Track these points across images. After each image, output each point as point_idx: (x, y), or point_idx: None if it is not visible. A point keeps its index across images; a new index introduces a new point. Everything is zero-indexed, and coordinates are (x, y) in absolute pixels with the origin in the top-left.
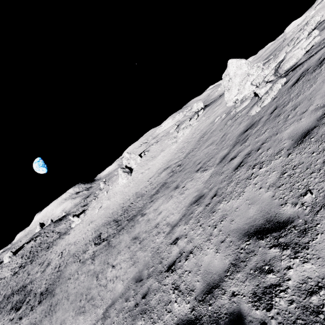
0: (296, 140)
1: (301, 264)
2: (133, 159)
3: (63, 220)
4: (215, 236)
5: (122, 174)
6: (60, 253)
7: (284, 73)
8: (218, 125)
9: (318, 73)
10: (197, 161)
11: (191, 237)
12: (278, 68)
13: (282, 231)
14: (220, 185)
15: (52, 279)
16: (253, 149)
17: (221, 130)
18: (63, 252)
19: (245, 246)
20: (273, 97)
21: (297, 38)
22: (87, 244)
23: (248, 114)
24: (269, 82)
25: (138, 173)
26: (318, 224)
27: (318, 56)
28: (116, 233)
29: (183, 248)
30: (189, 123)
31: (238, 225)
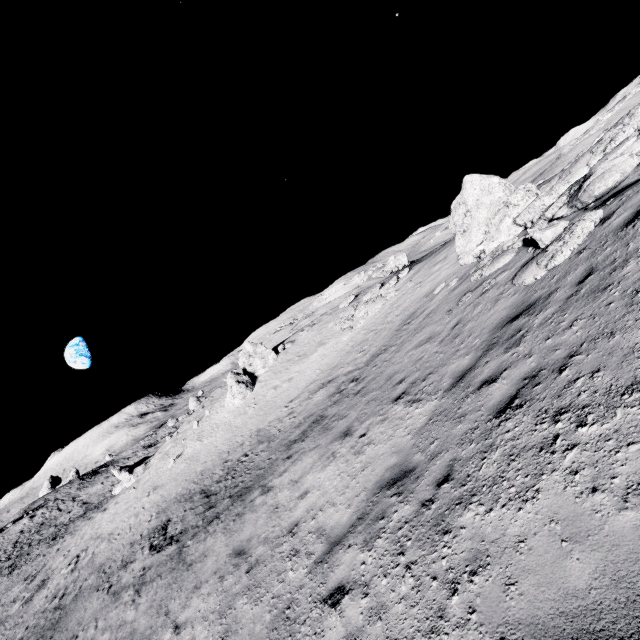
0: None
1: None
2: (261, 356)
3: (100, 474)
4: (456, 627)
5: (233, 387)
6: (75, 557)
7: (592, 202)
8: (441, 300)
9: None
10: (397, 375)
11: (380, 601)
12: (578, 192)
13: None
14: (459, 450)
15: (38, 629)
16: (544, 366)
17: (451, 312)
18: (81, 556)
19: None
20: (576, 248)
21: (612, 140)
22: (135, 544)
23: (515, 282)
24: (556, 219)
25: (267, 388)
26: None
27: None
28: (200, 528)
29: (357, 630)
30: (380, 292)
31: (536, 609)
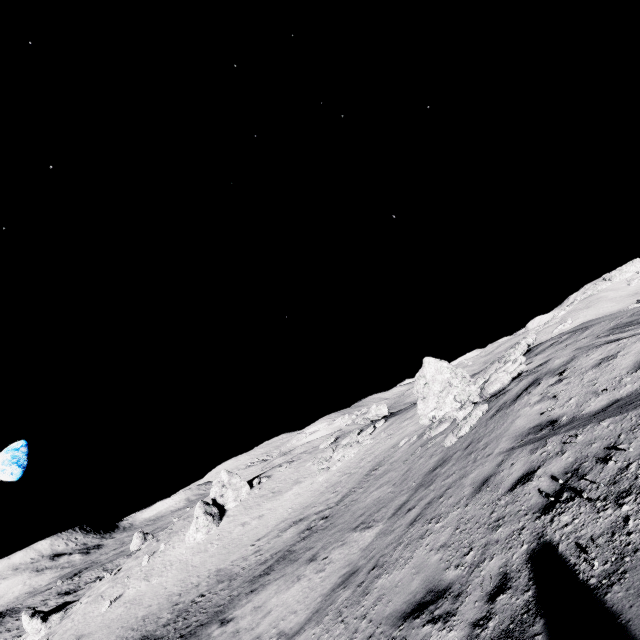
0: (476, 488)
1: (446, 634)
2: (235, 487)
3: None
4: (361, 632)
5: (200, 518)
6: None
7: (491, 397)
8: (403, 452)
9: (511, 410)
10: (359, 511)
11: None
12: (483, 388)
13: (439, 601)
14: (385, 550)
15: None
16: (435, 496)
17: (405, 462)
18: None
19: (397, 633)
20: (472, 426)
21: (508, 357)
22: None
23: (442, 443)
24: (476, 403)
25: (235, 524)
26: (469, 585)
27: (517, 389)
28: None
29: None
30: (358, 437)
31: (396, 605)
